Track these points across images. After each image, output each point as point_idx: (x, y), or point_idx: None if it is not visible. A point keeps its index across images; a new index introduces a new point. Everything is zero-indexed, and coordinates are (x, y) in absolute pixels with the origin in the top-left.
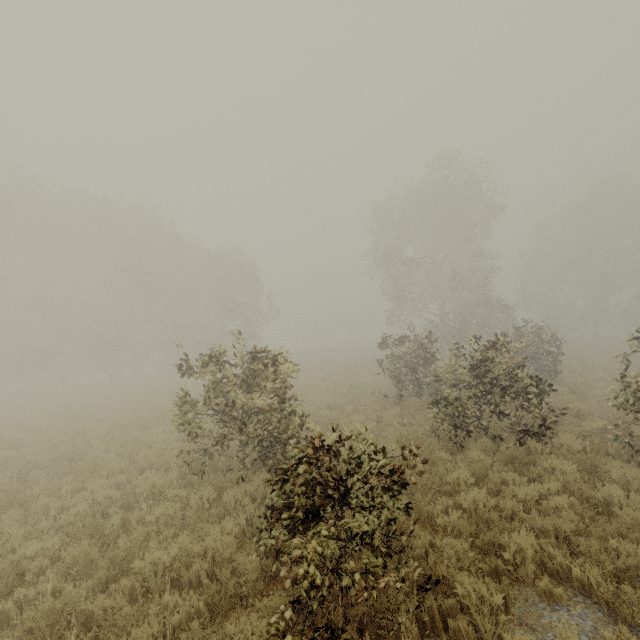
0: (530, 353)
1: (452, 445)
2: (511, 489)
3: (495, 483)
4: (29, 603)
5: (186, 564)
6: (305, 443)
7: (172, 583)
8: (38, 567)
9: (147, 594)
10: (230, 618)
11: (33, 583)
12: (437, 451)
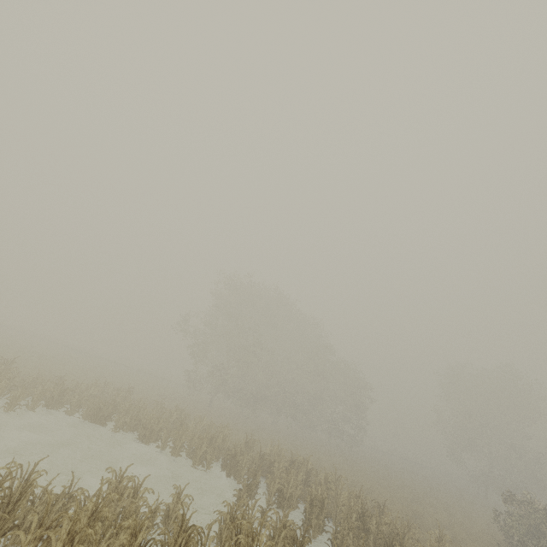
0: None
1: None
2: None
3: None
4: None
5: None
6: None
7: None
8: None
9: None
10: None
11: None
12: None
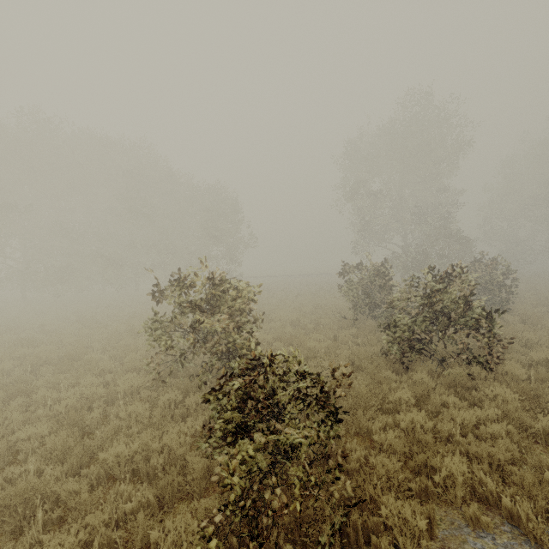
0: (485, 284)
1: (399, 366)
2: (450, 413)
3: (436, 405)
4: (17, 478)
5: (147, 457)
6: (245, 363)
7: (134, 472)
8: (30, 448)
9: (113, 479)
10: (177, 509)
11: (25, 461)
12: (384, 371)
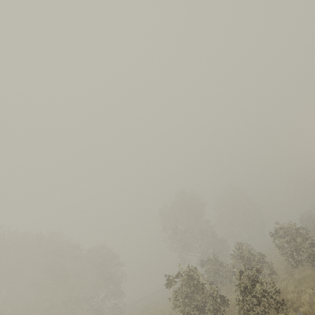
0: None
1: None
2: (279, 286)
3: None
4: None
5: None
6: (238, 275)
7: None
8: None
9: None
10: None
11: None
12: None
